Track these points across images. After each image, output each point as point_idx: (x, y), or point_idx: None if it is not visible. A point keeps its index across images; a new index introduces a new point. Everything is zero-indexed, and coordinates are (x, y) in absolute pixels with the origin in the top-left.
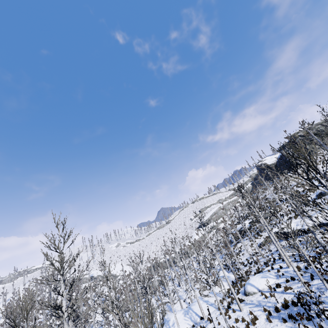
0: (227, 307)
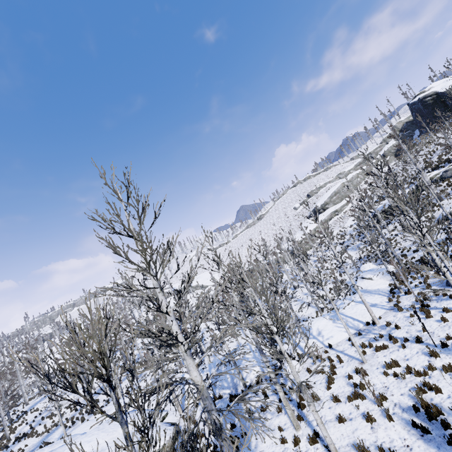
0: (420, 306)
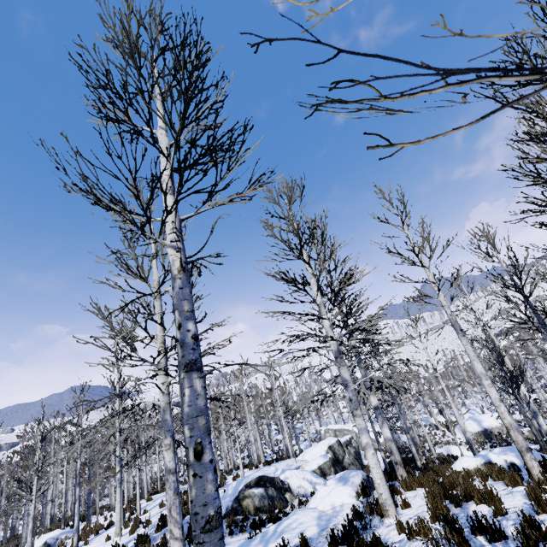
0: None
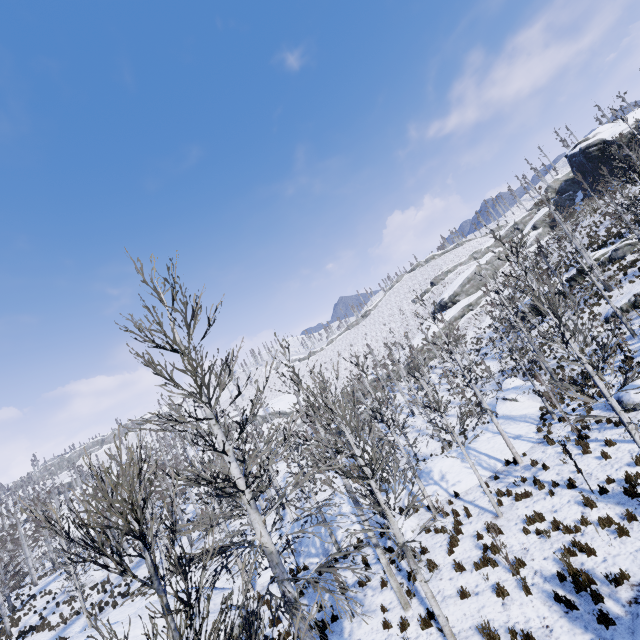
0: (577, 438)
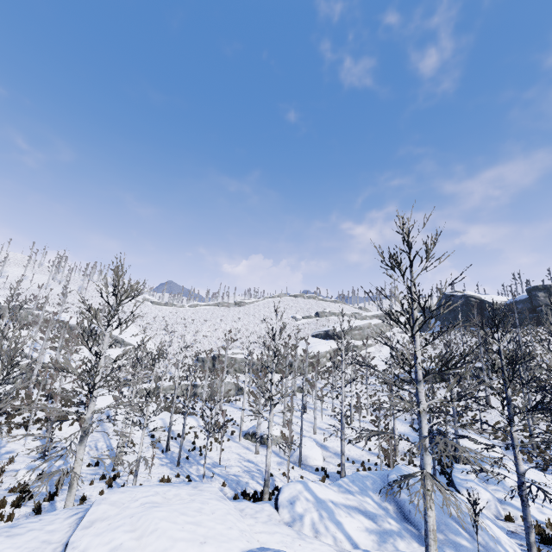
0: None
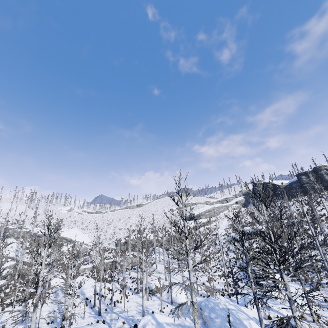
0: None
